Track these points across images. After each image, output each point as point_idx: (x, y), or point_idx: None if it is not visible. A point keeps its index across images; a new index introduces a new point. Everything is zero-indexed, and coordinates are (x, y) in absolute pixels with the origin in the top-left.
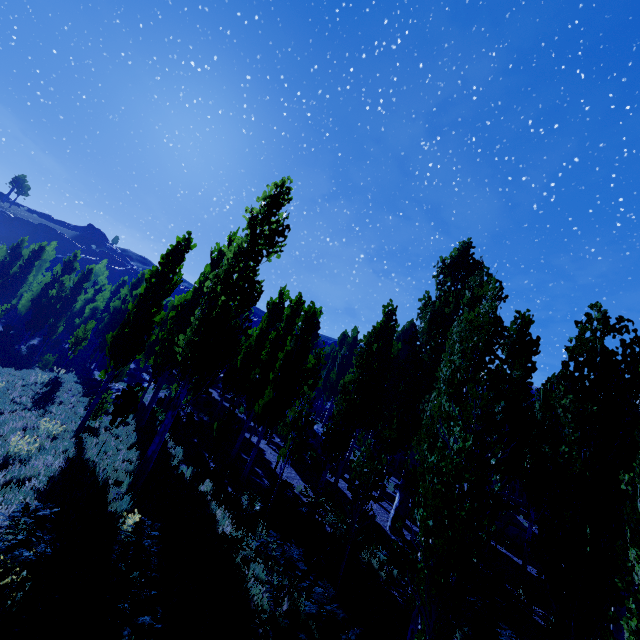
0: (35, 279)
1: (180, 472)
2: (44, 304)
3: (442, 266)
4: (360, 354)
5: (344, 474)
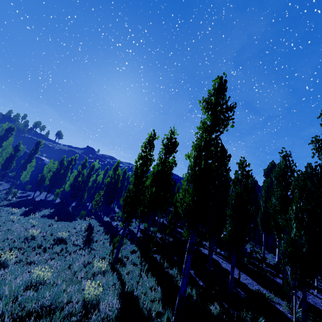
0: (70, 174)
1: (188, 293)
2: (76, 185)
3: None
4: (300, 188)
5: (279, 274)
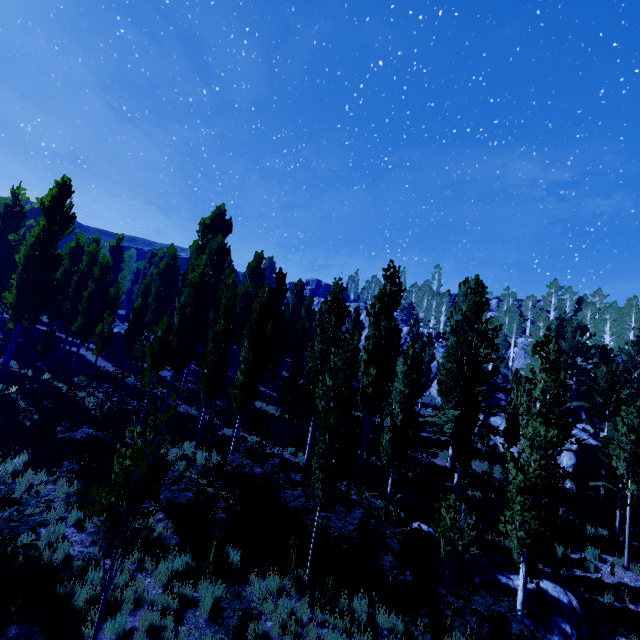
0: None
1: (23, 373)
2: None
3: (203, 225)
4: (143, 290)
5: None
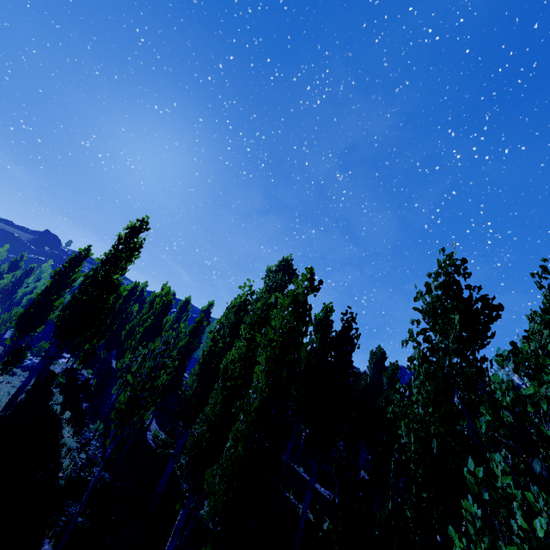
0: None
1: (52, 408)
2: None
3: (269, 272)
4: (193, 328)
5: None
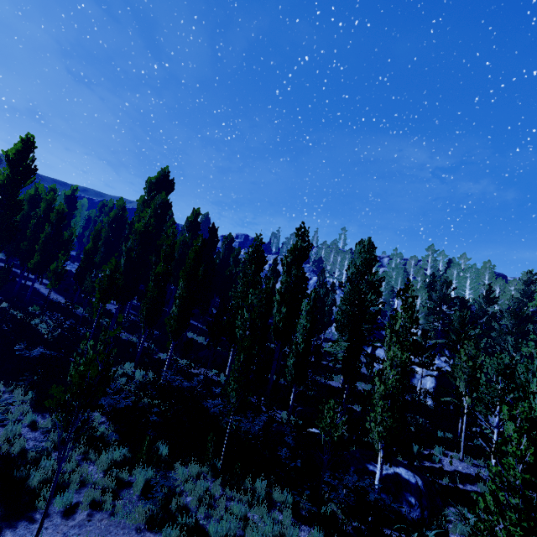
0: None
1: None
2: None
3: (150, 183)
4: (94, 235)
5: None
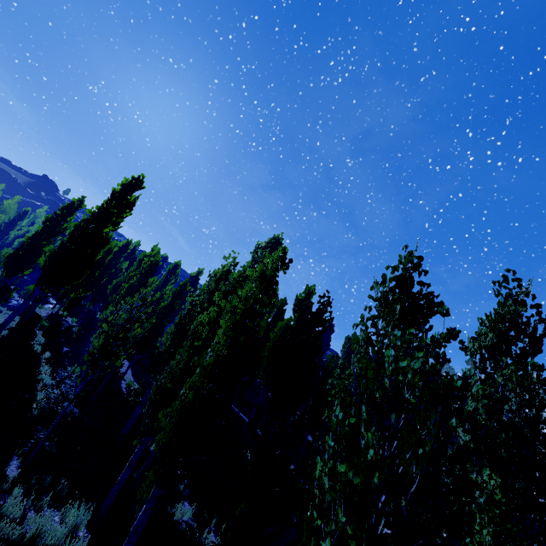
0: None
1: (33, 347)
2: None
3: (258, 247)
4: (176, 291)
5: None
